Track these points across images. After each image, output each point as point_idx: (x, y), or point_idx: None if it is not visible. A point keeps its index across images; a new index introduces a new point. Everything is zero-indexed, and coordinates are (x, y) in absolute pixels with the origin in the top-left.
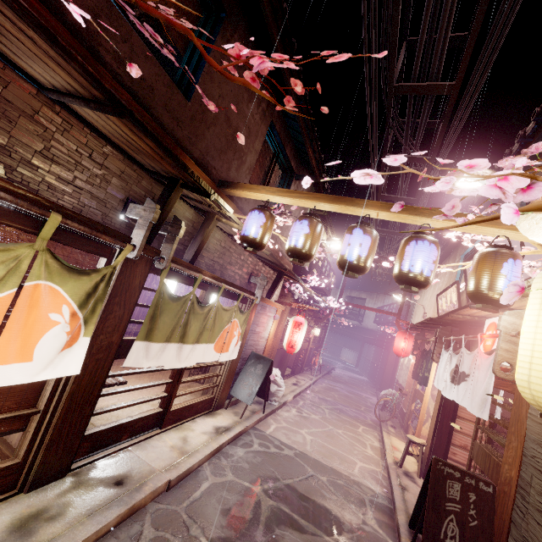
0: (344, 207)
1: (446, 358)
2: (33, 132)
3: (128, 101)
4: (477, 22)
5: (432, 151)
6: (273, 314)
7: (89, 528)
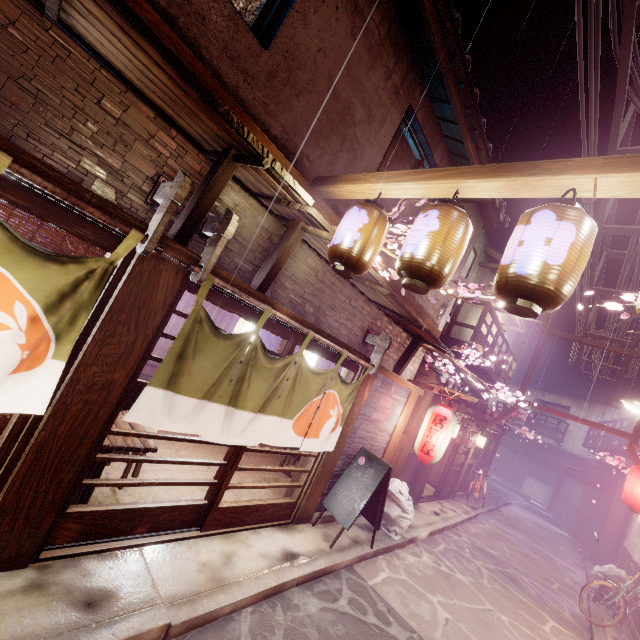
0: (515, 180)
1: None
2: (6, 50)
3: (156, 24)
4: None
5: None
6: (402, 398)
7: None
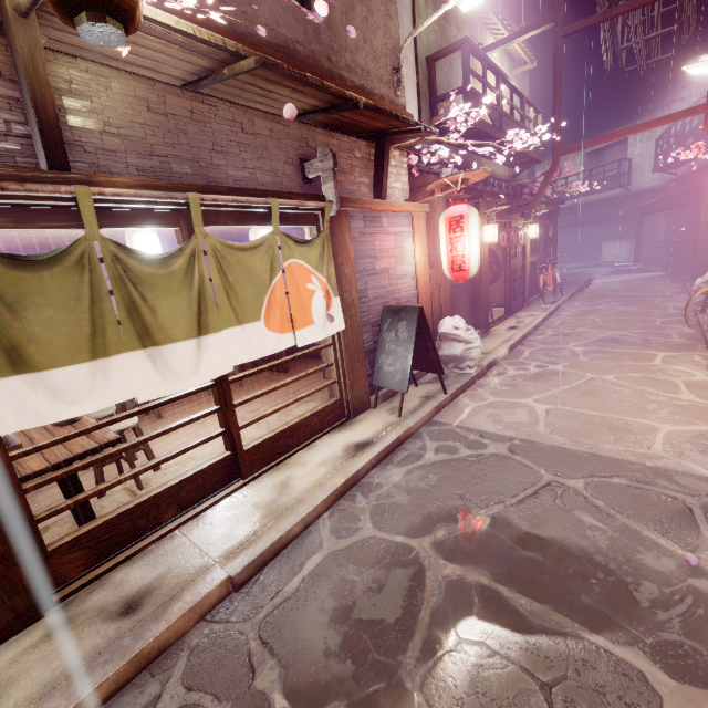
0: None
1: None
2: None
3: None
4: None
5: None
6: (405, 228)
7: None
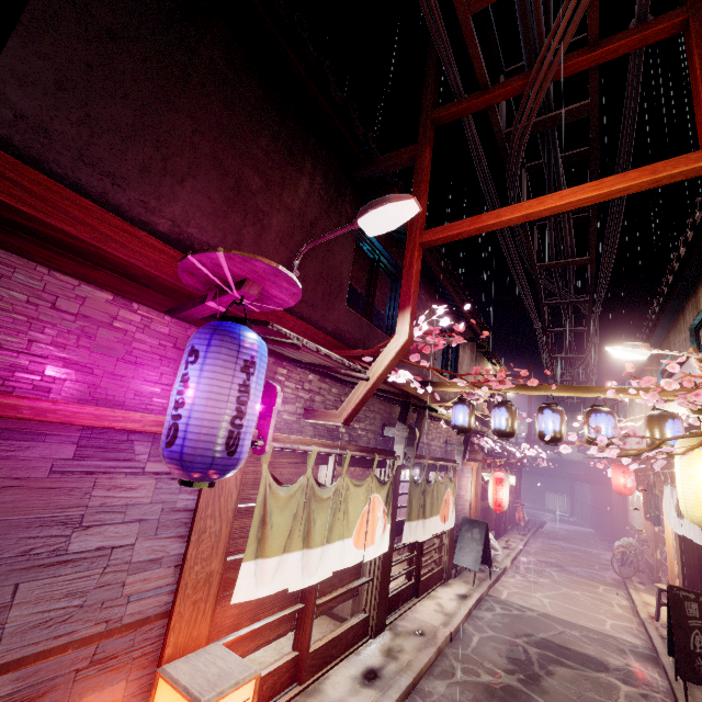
0: (530, 392)
1: (668, 493)
2: None
3: None
4: (592, 232)
5: (587, 283)
6: (469, 474)
7: (424, 657)
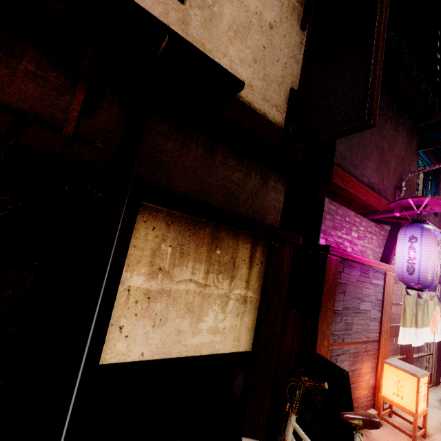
0: None
1: None
2: None
3: None
4: None
5: None
6: None
7: None
